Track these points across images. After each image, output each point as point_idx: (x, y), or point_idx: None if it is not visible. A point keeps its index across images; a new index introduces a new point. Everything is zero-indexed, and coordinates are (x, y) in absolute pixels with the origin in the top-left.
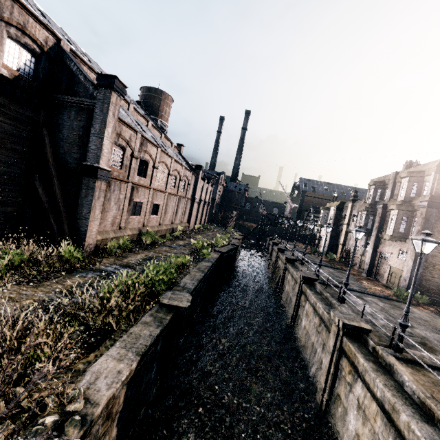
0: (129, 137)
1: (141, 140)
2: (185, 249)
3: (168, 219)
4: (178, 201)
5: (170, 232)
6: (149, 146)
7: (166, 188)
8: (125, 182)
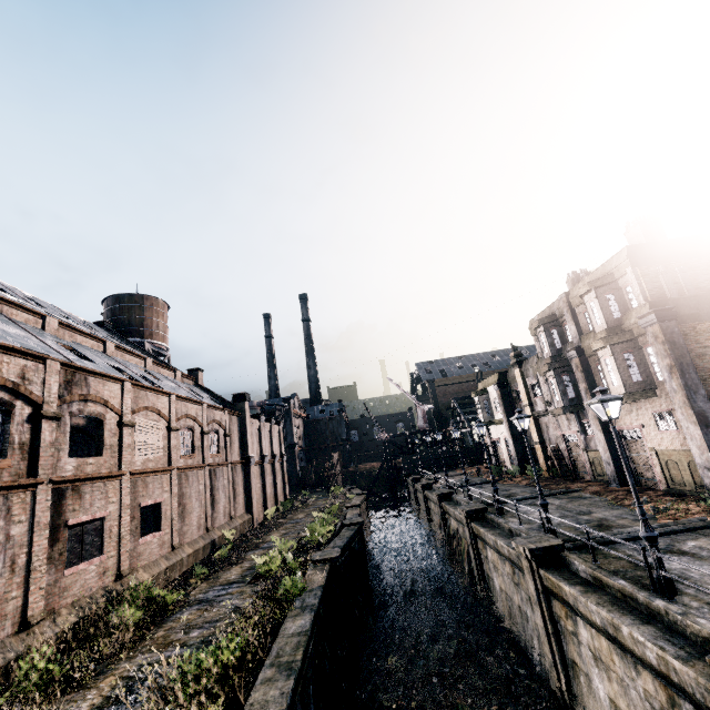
0: (19, 374)
1: (67, 375)
2: (244, 592)
3: (196, 526)
4: (210, 476)
5: (208, 554)
6: (95, 382)
7: (169, 459)
8: (25, 487)
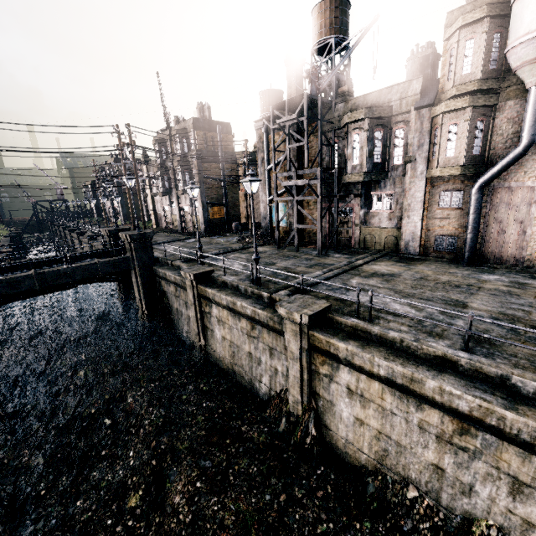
0: None
1: None
2: None
3: None
4: None
5: None
6: None
7: None
8: None
